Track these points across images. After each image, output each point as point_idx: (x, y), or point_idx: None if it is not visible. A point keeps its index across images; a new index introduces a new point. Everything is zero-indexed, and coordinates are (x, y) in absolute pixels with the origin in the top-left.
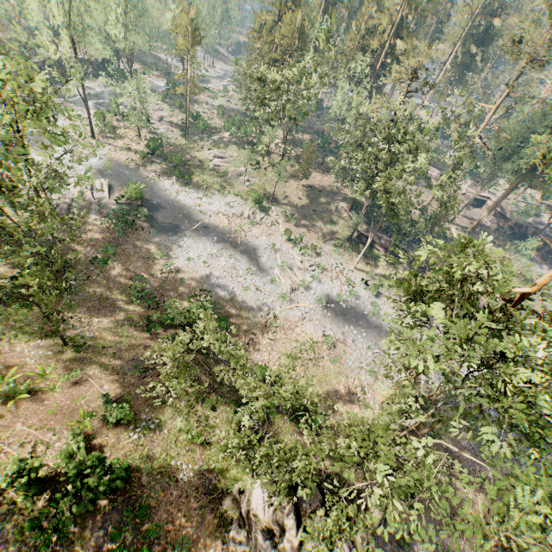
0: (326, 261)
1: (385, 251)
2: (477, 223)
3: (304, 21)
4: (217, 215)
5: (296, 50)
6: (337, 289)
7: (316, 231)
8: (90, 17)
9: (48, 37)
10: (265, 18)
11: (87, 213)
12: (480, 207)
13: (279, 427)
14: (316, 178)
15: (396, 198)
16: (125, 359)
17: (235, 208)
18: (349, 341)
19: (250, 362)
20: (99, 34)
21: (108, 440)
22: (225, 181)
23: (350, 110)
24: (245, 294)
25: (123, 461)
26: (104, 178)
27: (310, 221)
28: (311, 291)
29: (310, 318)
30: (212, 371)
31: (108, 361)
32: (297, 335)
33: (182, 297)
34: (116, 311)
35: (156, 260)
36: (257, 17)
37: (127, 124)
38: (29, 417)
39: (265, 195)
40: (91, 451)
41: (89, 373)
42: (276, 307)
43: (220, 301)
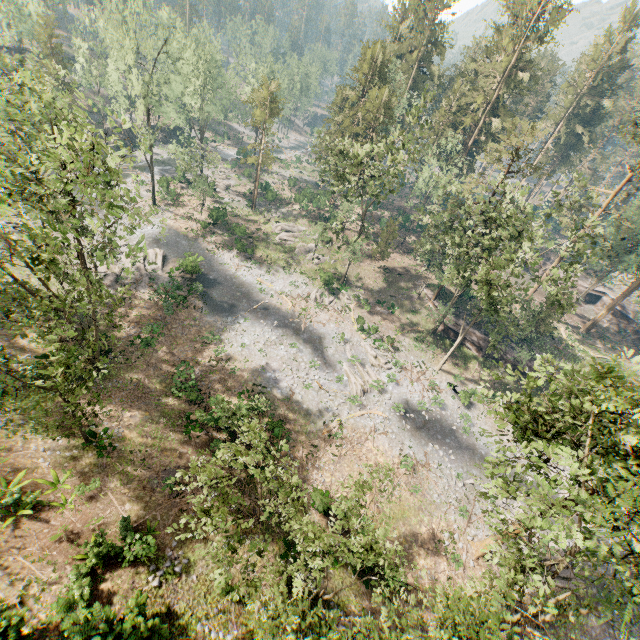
0: (405, 358)
1: (477, 350)
2: (592, 323)
3: (392, 97)
4: (280, 295)
5: (380, 125)
6: (418, 394)
7: (394, 321)
8: (169, 88)
9: (124, 105)
10: (348, 92)
11: (136, 285)
12: (594, 303)
13: (341, 582)
14: (396, 259)
15: (499, 293)
16: (155, 469)
17: (300, 288)
18: (434, 464)
19: (307, 484)
20: (175, 104)
21: (120, 585)
22: (291, 257)
23: (438, 188)
24: (306, 393)
25: (136, 623)
26: (160, 247)
27: (387, 308)
28: (386, 394)
29: (385, 430)
30: (259, 492)
31: (134, 471)
32: (367, 452)
33: (231, 391)
34: (153, 405)
35: (206, 344)
36: (339, 91)
37: (191, 192)
38: (29, 542)
39: (335, 275)
40: (97, 600)
41: (109, 486)
42: (343, 412)
43: (275, 400)
